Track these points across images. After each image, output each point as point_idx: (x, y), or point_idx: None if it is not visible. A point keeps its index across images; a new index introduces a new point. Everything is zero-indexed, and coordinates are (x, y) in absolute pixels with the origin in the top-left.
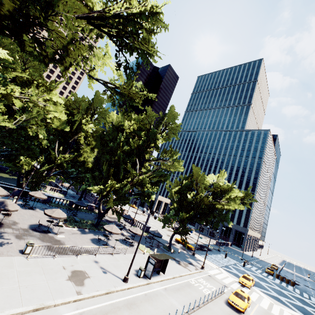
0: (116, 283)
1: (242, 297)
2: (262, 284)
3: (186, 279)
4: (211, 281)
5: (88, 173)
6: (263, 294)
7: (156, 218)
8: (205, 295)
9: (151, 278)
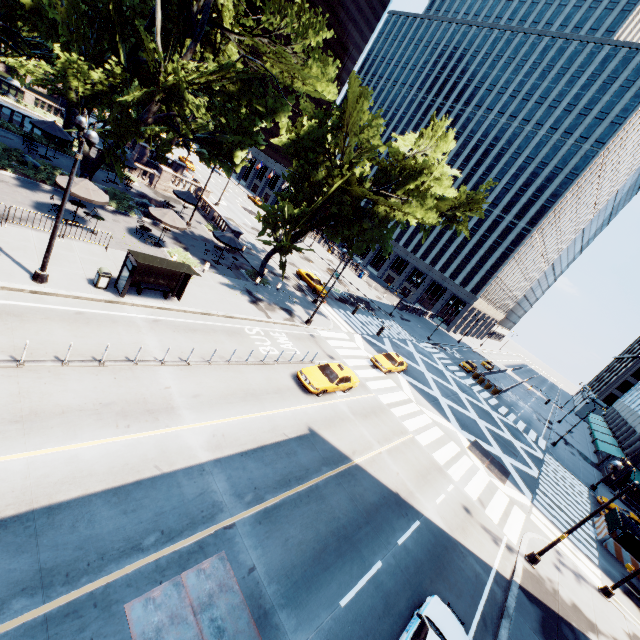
0: (4, 275)
1: (333, 374)
2: (426, 377)
3: (241, 325)
4: (306, 343)
5: None
6: (408, 386)
7: (88, 142)
8: (258, 355)
9: (133, 297)
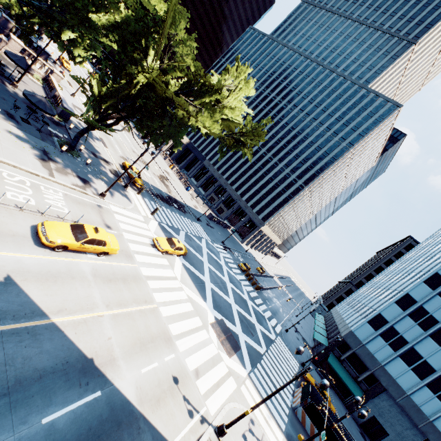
0: None
1: (83, 234)
2: (204, 265)
3: (2, 168)
4: (85, 208)
5: None
6: (181, 268)
7: None
8: None
9: None
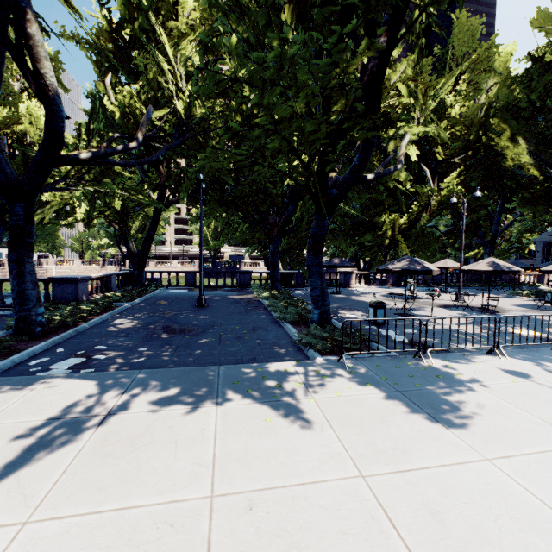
0: None
1: None
2: None
3: None
4: None
5: (475, 213)
6: None
7: None
8: None
9: None
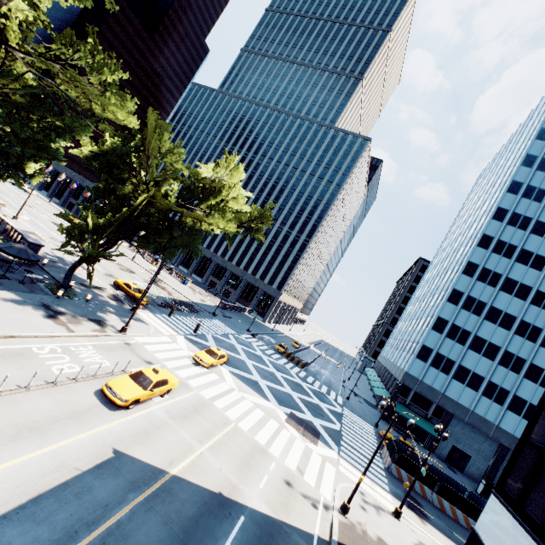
0: None
1: (146, 380)
2: (247, 364)
3: (28, 344)
4: (119, 352)
5: None
6: (230, 376)
7: None
8: (48, 376)
9: None
